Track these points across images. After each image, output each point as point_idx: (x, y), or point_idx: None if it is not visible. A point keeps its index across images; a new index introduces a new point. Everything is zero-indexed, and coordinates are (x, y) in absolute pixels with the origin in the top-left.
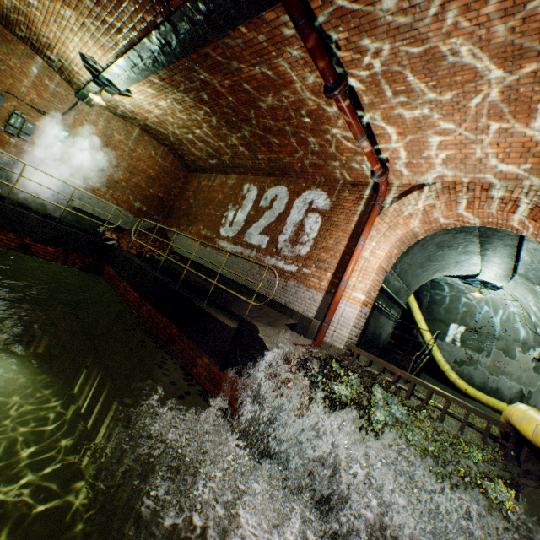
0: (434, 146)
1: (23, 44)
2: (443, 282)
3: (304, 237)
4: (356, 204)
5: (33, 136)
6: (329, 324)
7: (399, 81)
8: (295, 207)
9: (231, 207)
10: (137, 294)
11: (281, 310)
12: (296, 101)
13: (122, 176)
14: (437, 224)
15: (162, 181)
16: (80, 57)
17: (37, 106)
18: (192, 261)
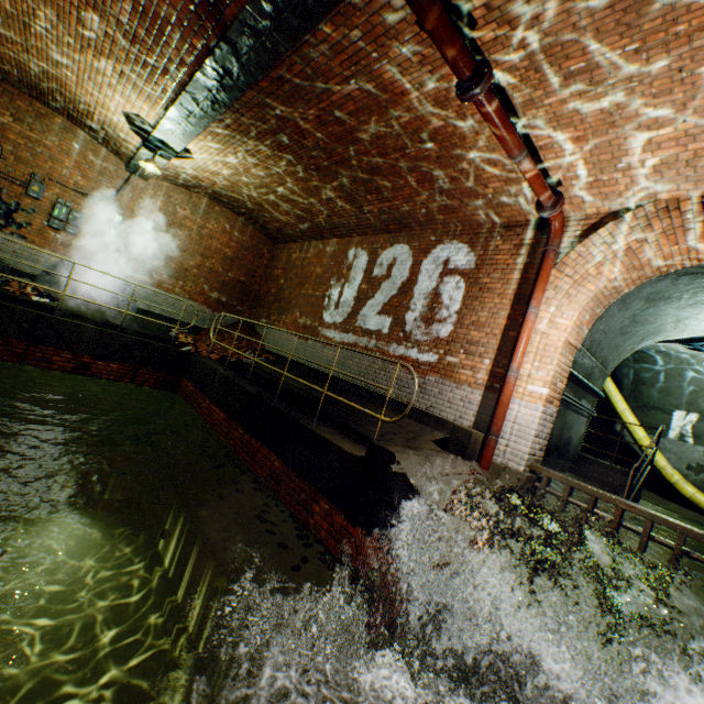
0: (639, 147)
1: (59, 116)
2: (653, 350)
3: (442, 312)
4: (515, 255)
5: (82, 227)
6: (498, 436)
7: (575, 55)
8: (424, 271)
9: (334, 283)
10: (225, 415)
11: (421, 419)
12: (412, 120)
13: (192, 262)
14: (652, 268)
15: (242, 261)
16: (125, 118)
17: (83, 190)
18: (291, 361)
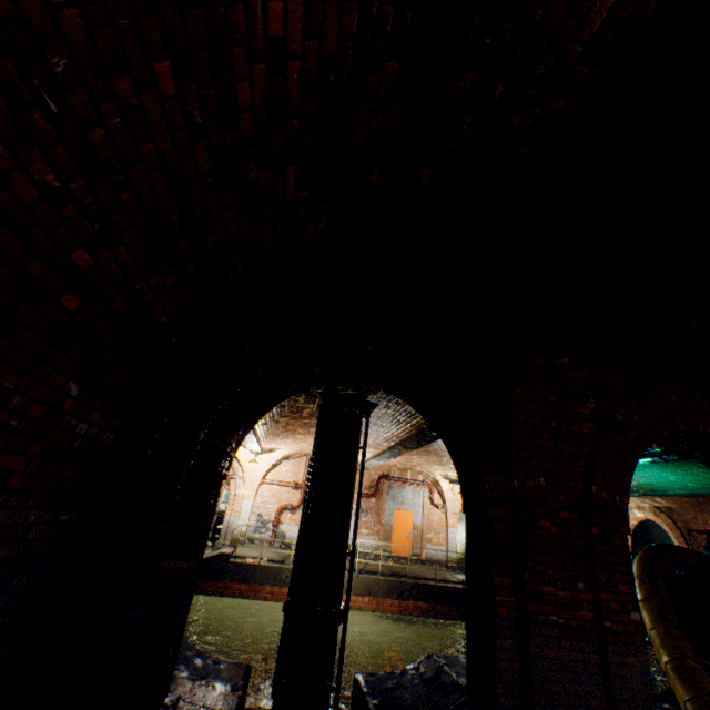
0: None
1: None
2: None
3: None
4: None
5: None
6: None
7: None
8: None
9: None
10: None
11: None
12: None
13: None
14: (631, 521)
15: None
16: None
17: None
18: None
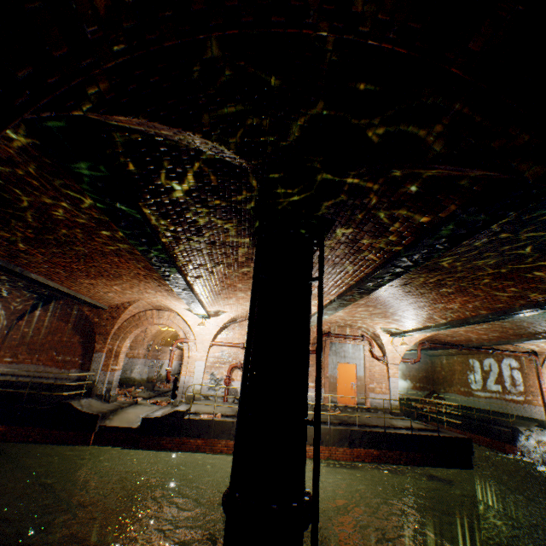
0: (539, 345)
1: None
2: None
3: (516, 382)
4: (529, 362)
5: None
6: None
7: None
8: (503, 368)
9: (469, 373)
10: (458, 430)
11: (528, 419)
12: None
13: (406, 374)
14: None
15: (421, 367)
16: None
17: None
18: (466, 406)
